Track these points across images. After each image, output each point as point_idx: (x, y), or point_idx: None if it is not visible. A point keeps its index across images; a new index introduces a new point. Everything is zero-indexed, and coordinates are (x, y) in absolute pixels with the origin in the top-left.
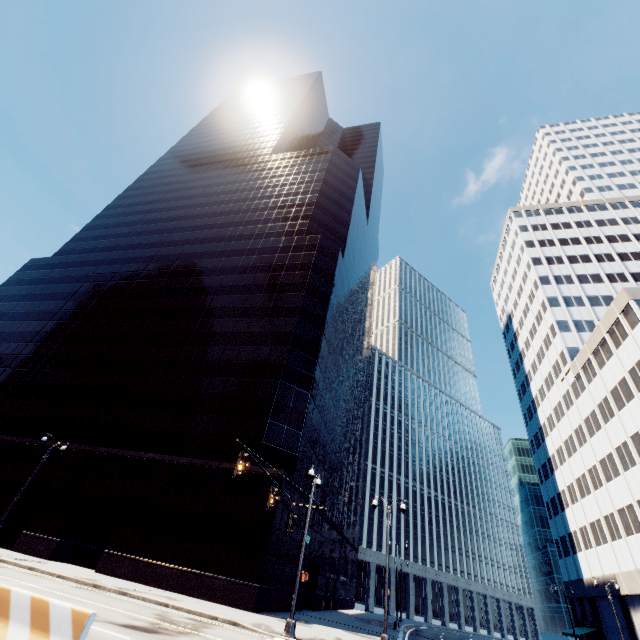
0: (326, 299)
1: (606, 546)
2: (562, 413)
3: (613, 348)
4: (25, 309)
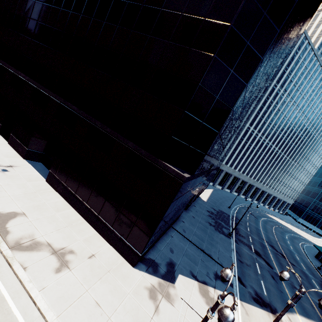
0: None
1: None
2: None
3: None
4: None
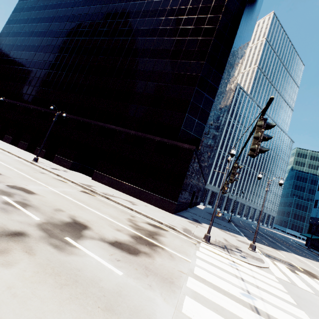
0: (237, 24)
1: None
2: None
3: None
4: (29, 29)
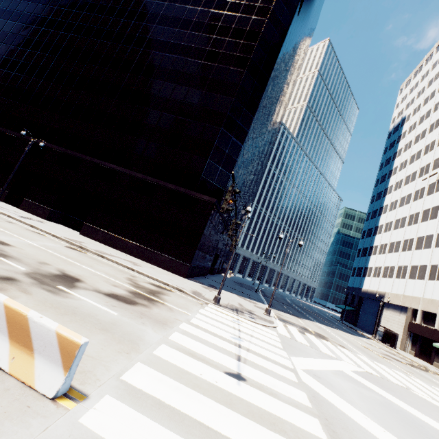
0: (274, 57)
1: (389, 279)
2: (407, 202)
3: None
4: None
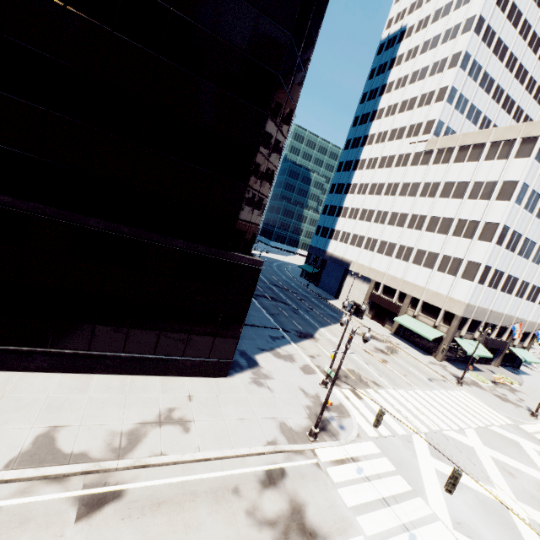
0: None
1: (357, 249)
2: (388, 165)
3: (483, 158)
4: None
